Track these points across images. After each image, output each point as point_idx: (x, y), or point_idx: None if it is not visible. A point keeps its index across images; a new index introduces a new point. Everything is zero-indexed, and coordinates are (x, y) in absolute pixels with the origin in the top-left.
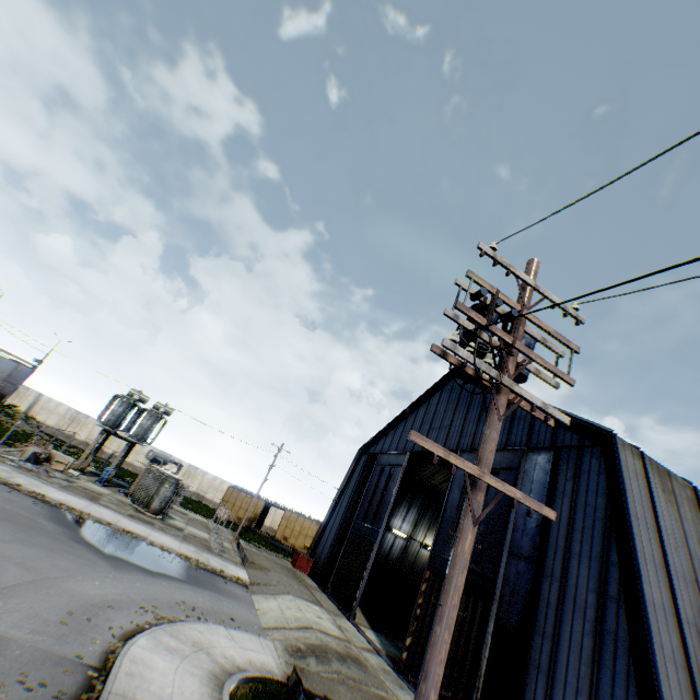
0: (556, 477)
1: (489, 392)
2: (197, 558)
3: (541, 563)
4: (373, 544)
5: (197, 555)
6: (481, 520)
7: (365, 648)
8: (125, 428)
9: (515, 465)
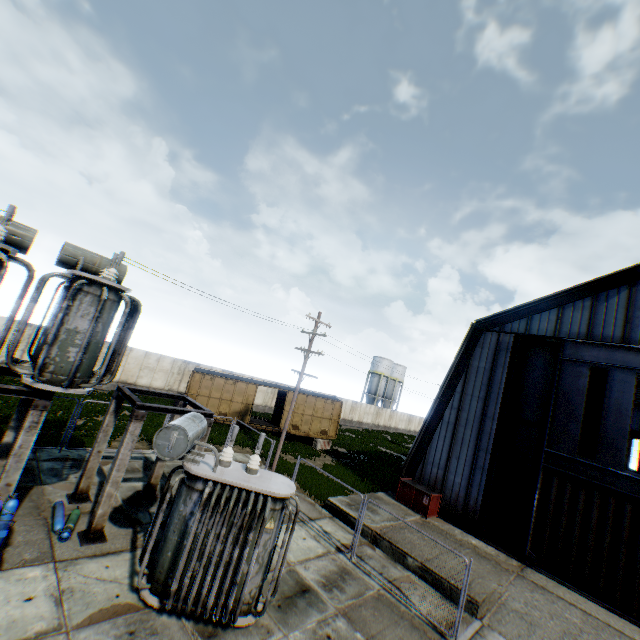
0: None
1: None
2: None
3: None
4: None
5: None
6: None
7: None
8: None
9: None
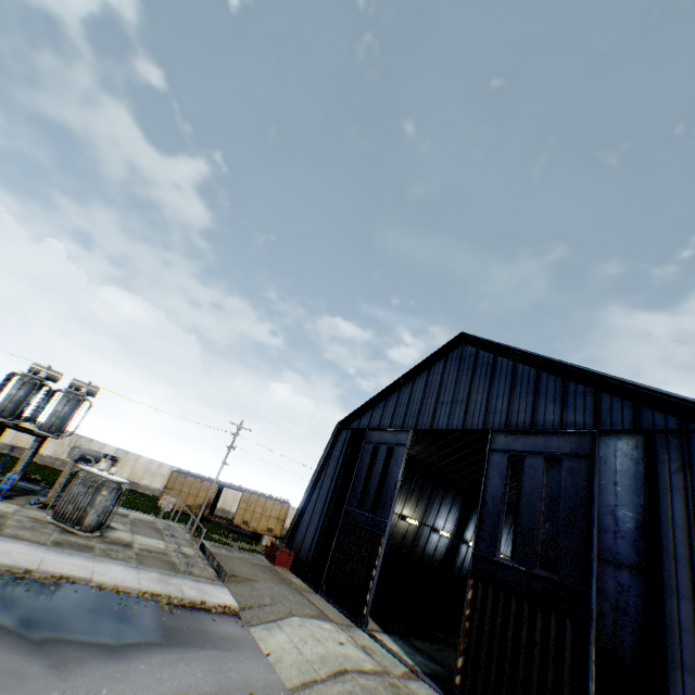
0: (656, 468)
1: (519, 362)
2: (167, 592)
3: (660, 577)
4: (379, 537)
5: (165, 585)
6: (543, 515)
7: (405, 674)
8: (30, 417)
9: (585, 451)
